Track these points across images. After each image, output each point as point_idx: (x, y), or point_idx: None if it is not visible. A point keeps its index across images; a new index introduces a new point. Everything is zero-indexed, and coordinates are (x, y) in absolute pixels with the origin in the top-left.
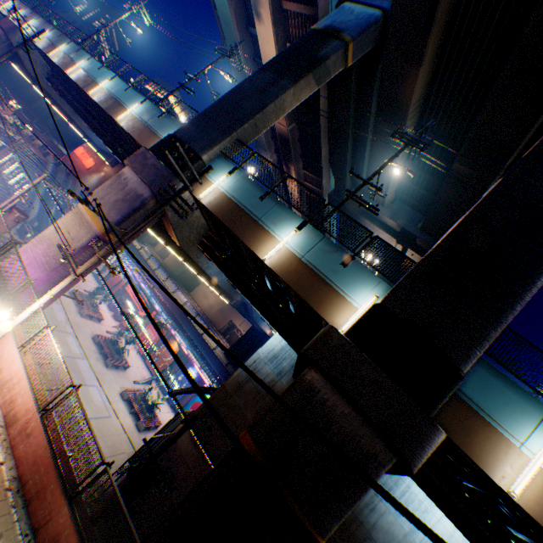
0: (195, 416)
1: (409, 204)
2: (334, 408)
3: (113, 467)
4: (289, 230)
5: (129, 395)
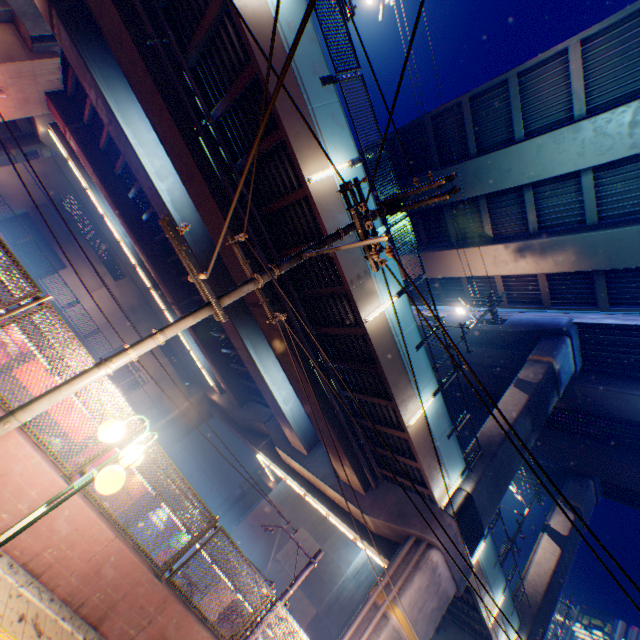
0: None
1: None
2: None
3: None
4: (499, 592)
5: None
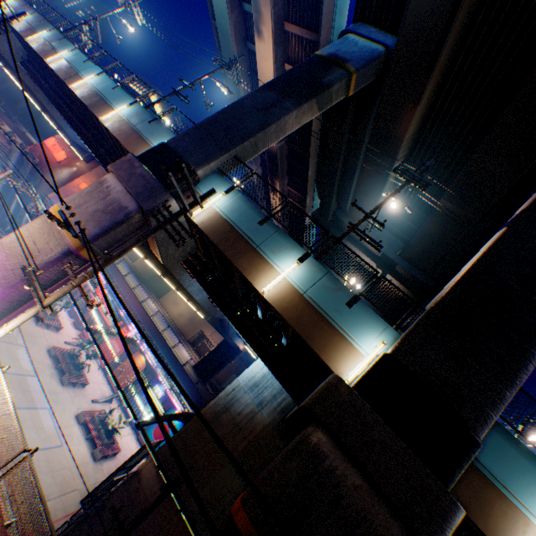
0: (177, 480)
1: (390, 231)
2: (344, 478)
3: (61, 510)
4: (290, 261)
5: (86, 418)
